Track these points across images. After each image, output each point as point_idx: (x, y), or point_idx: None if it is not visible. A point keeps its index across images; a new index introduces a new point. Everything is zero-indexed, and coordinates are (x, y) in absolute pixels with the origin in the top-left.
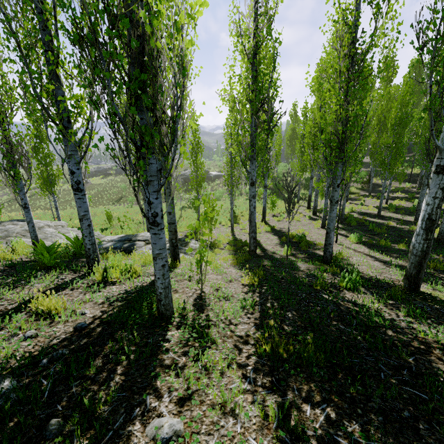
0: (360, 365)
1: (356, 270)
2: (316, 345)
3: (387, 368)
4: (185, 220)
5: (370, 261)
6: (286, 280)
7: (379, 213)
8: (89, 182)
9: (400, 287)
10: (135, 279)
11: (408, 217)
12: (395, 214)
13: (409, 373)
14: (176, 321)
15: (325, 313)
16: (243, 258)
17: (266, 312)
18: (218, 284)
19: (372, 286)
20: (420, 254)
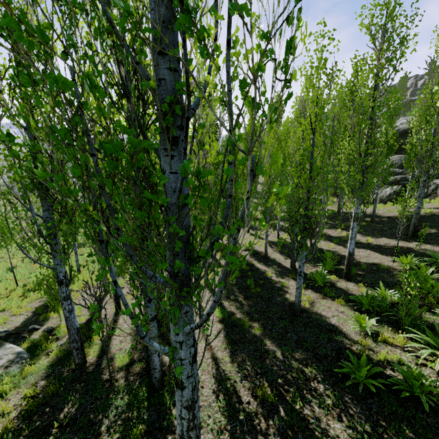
0: None
1: None
2: None
3: None
4: None
5: (208, 378)
6: None
7: (266, 255)
8: None
9: None
10: None
11: (287, 261)
12: (280, 254)
13: None
14: None
15: None
16: (41, 399)
17: None
18: None
19: None
20: None
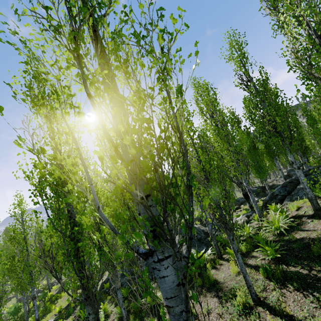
0: None
1: None
2: None
3: None
4: None
5: None
6: None
7: None
8: None
9: None
10: None
11: None
12: None
13: None
14: None
15: None
16: None
17: None
18: None
19: None
20: None
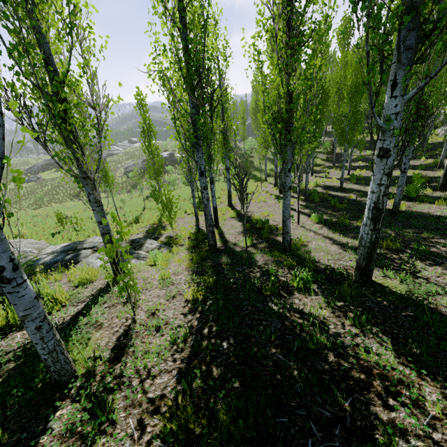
0: (287, 429)
1: (312, 262)
2: (238, 405)
3: (318, 426)
4: (148, 213)
5: (328, 245)
6: (237, 285)
7: (342, 186)
8: (41, 177)
9: (352, 279)
10: (55, 314)
11: (367, 188)
12: (356, 185)
13: (342, 432)
14: (75, 388)
15: (265, 336)
16: (200, 257)
17: (199, 345)
18: (153, 308)
19: (326, 281)
20: (369, 245)
